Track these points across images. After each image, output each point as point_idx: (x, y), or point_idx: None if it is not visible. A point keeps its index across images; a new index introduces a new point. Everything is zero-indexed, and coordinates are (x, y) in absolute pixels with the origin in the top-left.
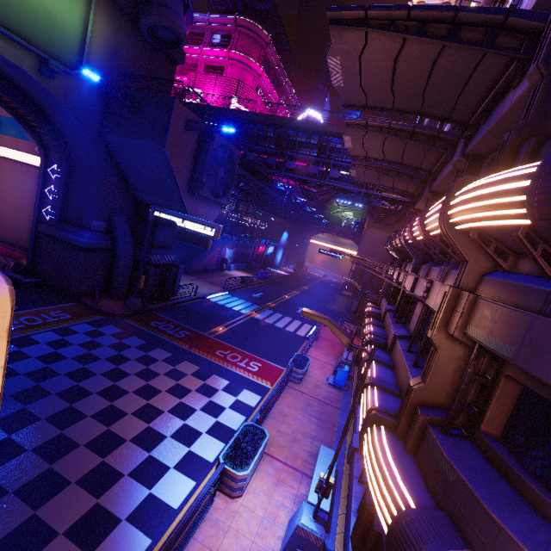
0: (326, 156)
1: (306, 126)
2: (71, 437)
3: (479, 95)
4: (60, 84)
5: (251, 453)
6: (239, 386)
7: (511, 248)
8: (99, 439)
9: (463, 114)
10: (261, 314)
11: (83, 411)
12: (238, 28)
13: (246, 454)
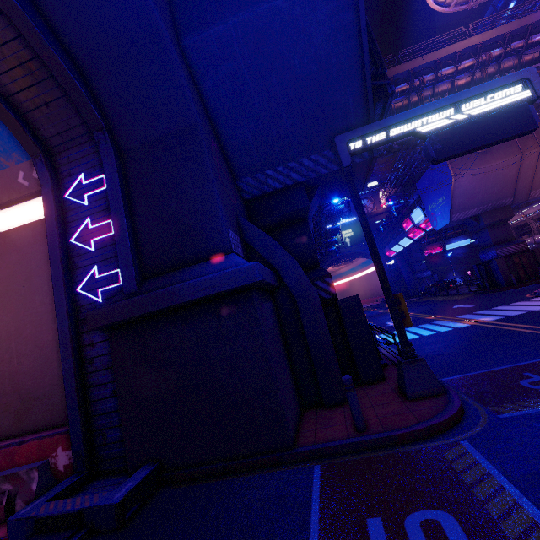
0: None
1: None
2: None
3: None
4: None
5: None
6: None
7: None
8: None
9: None
10: (478, 318)
11: None
12: None
13: None
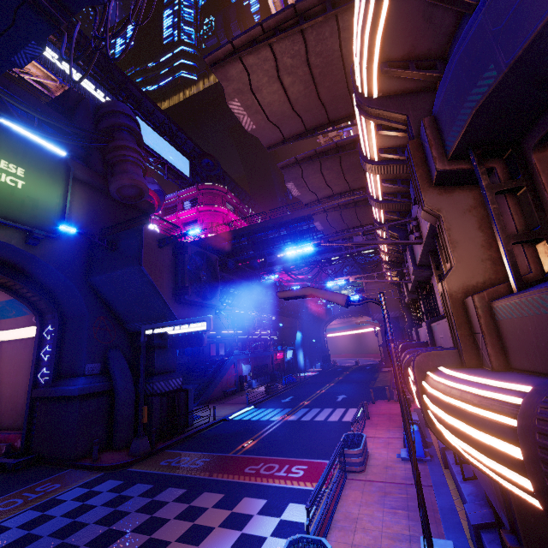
0: (299, 240)
1: (271, 223)
2: None
3: None
4: (46, 249)
5: None
6: (282, 502)
7: (429, 50)
8: None
9: None
10: (295, 415)
11: None
12: (200, 191)
13: None
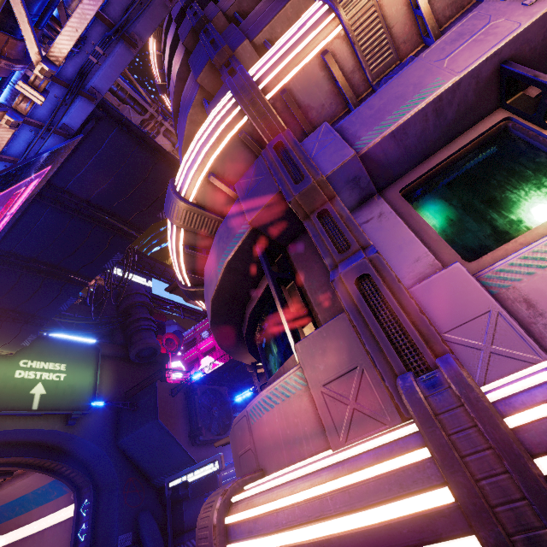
0: None
1: None
2: None
3: None
4: (81, 425)
5: None
6: None
7: None
8: None
9: None
10: None
11: None
12: None
13: None
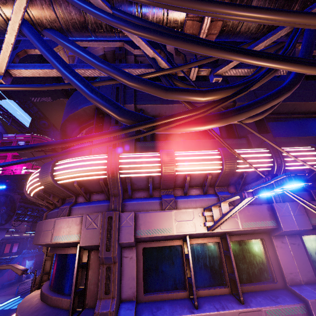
0: None
1: None
2: None
3: None
4: None
5: None
6: None
7: None
8: None
9: None
10: None
11: None
12: (33, 138)
13: None
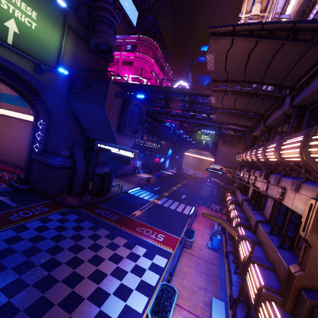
0: (194, 106)
1: (182, 90)
2: (49, 298)
3: (303, 71)
4: (46, 77)
5: (168, 307)
6: (153, 253)
7: None
8: (67, 299)
9: (290, 82)
10: (160, 201)
11: (57, 278)
12: (140, 41)
13: (165, 308)
